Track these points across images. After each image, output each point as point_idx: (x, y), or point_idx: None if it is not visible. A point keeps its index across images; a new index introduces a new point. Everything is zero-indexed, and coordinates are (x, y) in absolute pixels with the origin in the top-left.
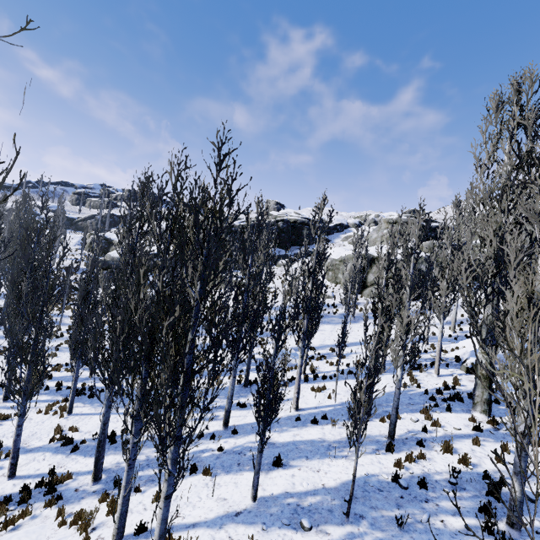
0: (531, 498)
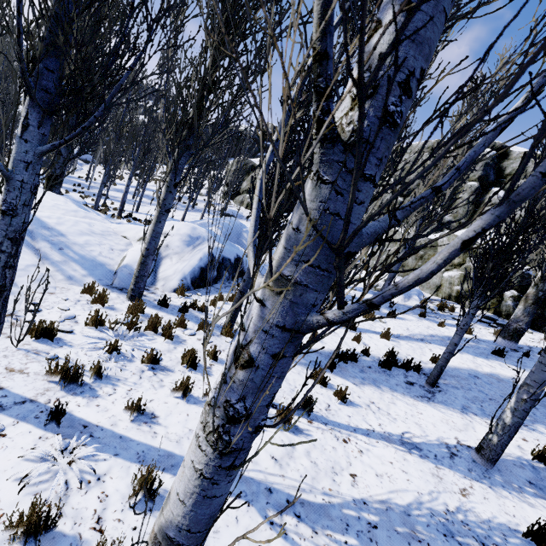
0: None
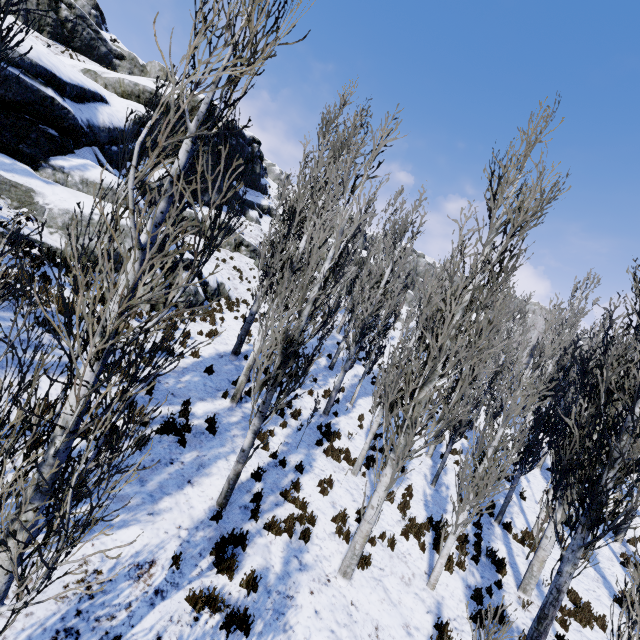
0: None
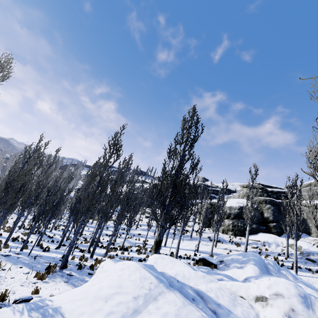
0: (89, 272)
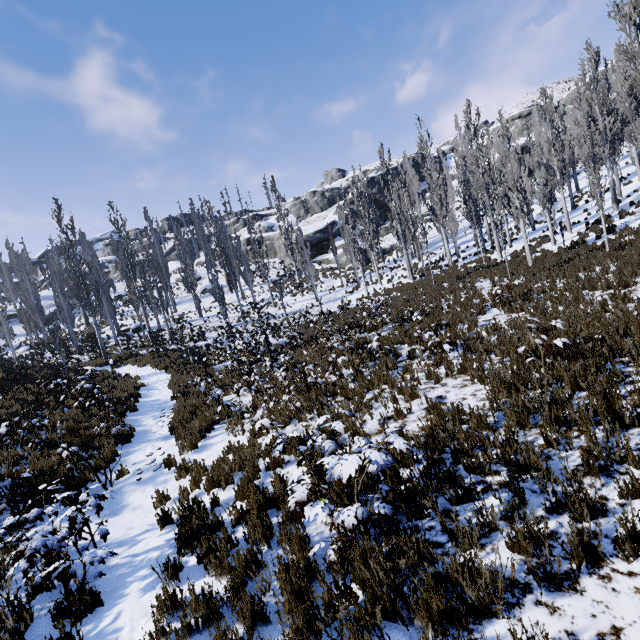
0: None
